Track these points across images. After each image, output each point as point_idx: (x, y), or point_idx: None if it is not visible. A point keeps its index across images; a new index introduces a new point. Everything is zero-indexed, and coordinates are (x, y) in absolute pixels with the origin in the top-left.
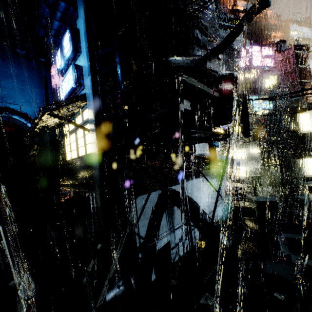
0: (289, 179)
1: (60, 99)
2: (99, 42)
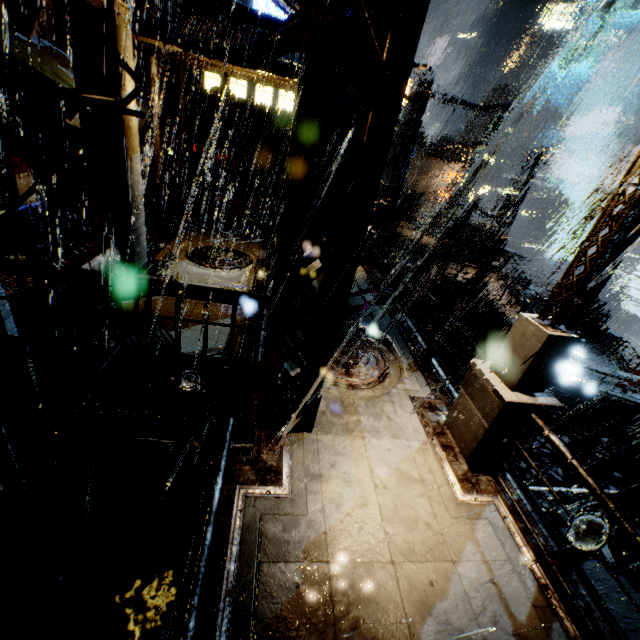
0: None
1: (253, 2)
2: None
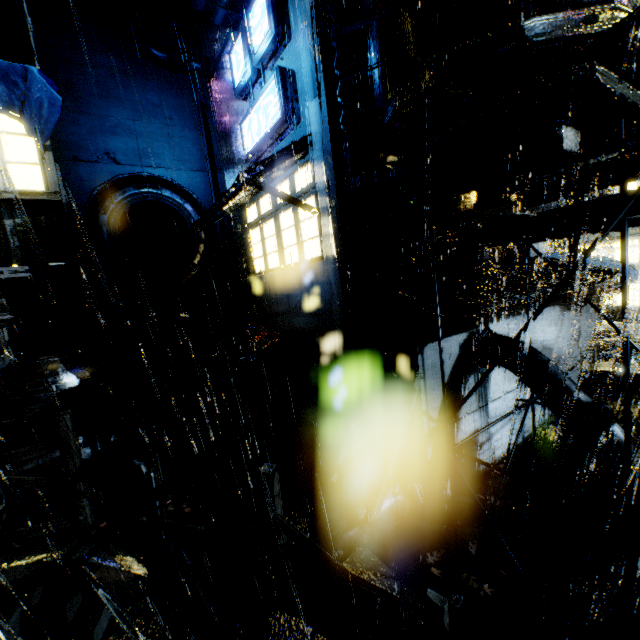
0: None
1: (244, 149)
2: (340, 6)
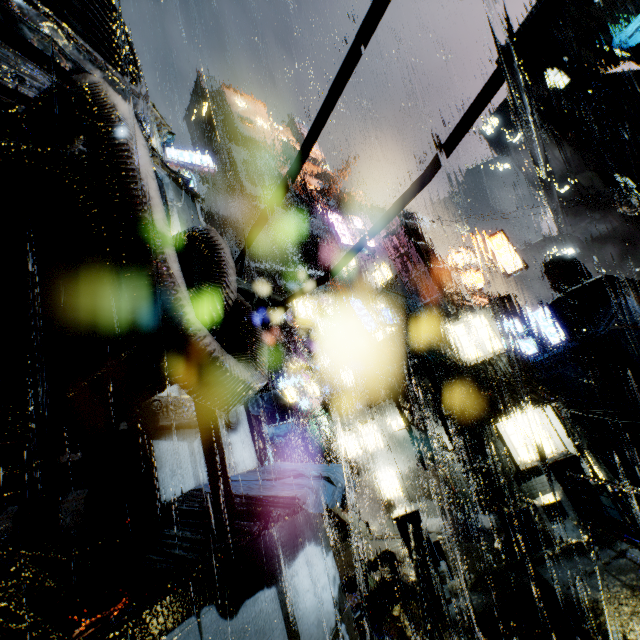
0: (488, 484)
1: None
2: None
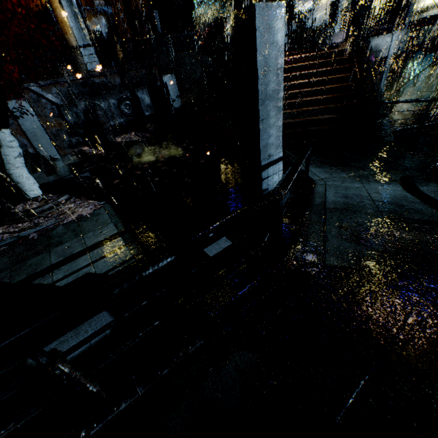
0: None
1: None
2: None
